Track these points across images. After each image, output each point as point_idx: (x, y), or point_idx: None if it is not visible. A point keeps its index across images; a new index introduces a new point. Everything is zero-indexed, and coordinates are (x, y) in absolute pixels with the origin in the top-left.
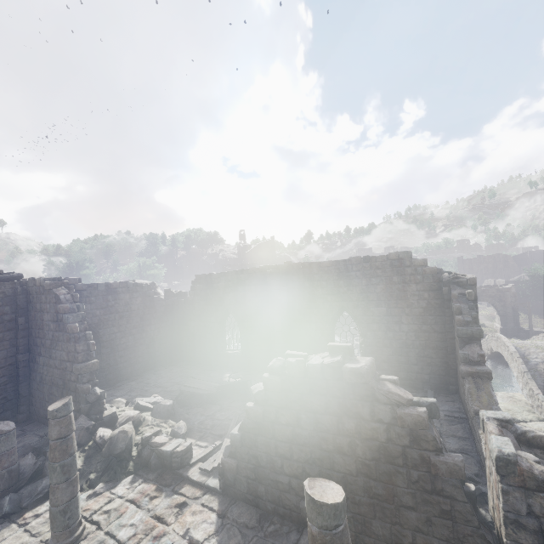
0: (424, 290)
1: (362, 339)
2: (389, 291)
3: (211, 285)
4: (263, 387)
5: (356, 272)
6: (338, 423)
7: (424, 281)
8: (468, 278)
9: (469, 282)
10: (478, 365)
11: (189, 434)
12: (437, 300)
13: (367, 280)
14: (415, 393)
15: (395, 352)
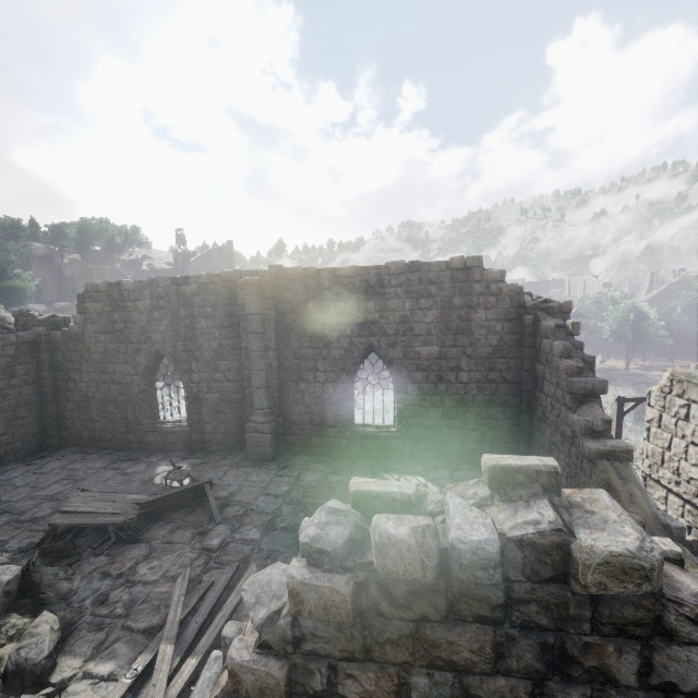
0: (497, 319)
1: (399, 396)
2: (446, 320)
3: (121, 303)
4: (291, 607)
5: (396, 288)
6: (534, 697)
7: (498, 306)
8: (562, 302)
9: (562, 308)
10: (604, 436)
11: (66, 644)
12: (513, 335)
13: (413, 301)
14: (476, 473)
15: (448, 413)
